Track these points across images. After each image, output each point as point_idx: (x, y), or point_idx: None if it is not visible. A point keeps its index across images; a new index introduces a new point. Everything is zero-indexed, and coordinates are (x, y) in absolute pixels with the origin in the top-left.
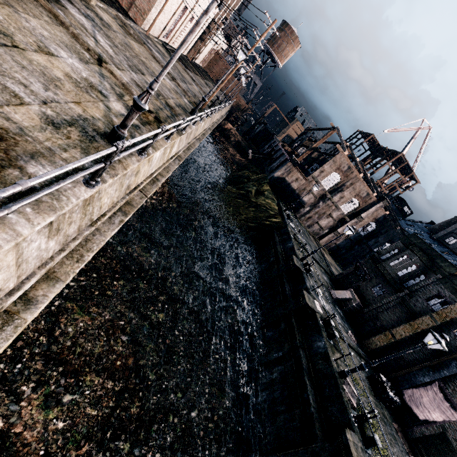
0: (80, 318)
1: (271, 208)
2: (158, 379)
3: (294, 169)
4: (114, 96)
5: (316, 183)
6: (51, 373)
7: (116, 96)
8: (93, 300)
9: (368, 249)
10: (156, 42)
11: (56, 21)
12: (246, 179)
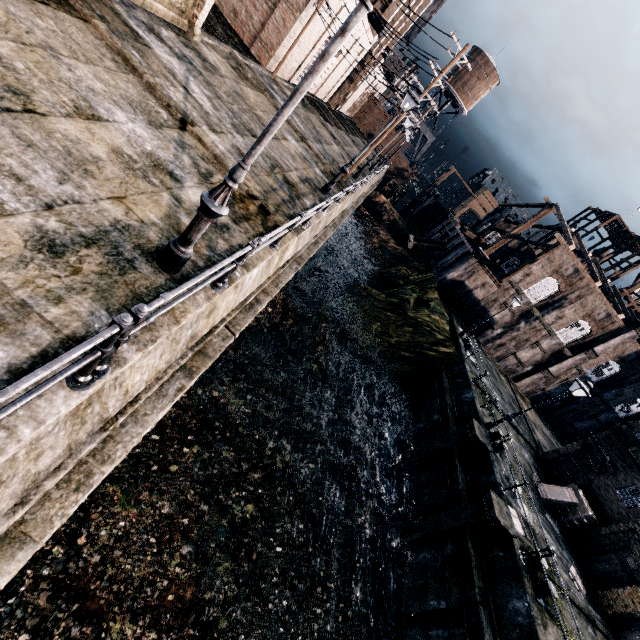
0: (121, 513)
1: (439, 328)
2: (230, 629)
3: (480, 269)
4: (195, 178)
5: (516, 292)
6: (58, 616)
7: (199, 176)
8: (146, 480)
9: (604, 405)
10: (285, 87)
11: (125, 66)
12: (402, 280)
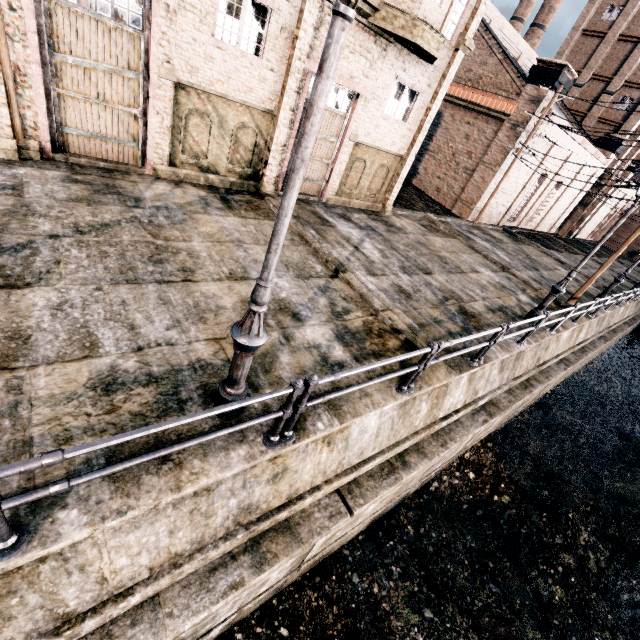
0: None
1: None
2: None
3: None
4: (323, 316)
5: None
6: None
7: (330, 315)
8: None
9: None
10: (491, 229)
11: (299, 241)
12: None
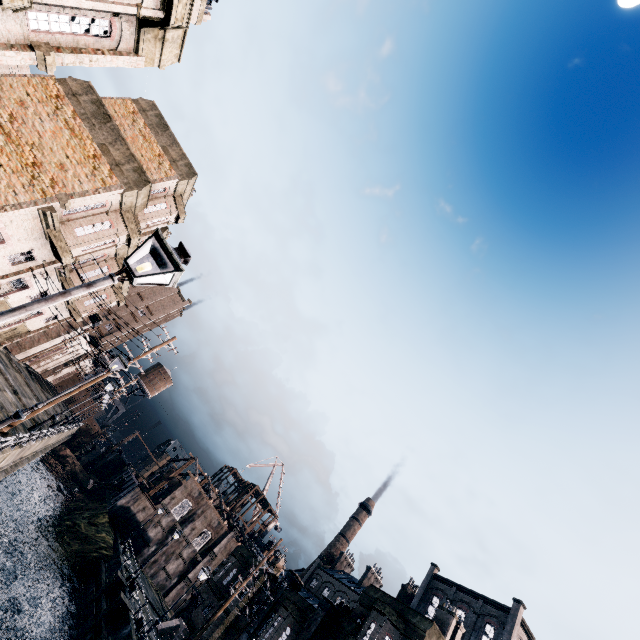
0: None
1: (105, 540)
2: None
3: (143, 496)
4: None
5: (166, 512)
6: None
7: None
8: None
9: None
10: (23, 367)
11: None
12: (79, 510)
